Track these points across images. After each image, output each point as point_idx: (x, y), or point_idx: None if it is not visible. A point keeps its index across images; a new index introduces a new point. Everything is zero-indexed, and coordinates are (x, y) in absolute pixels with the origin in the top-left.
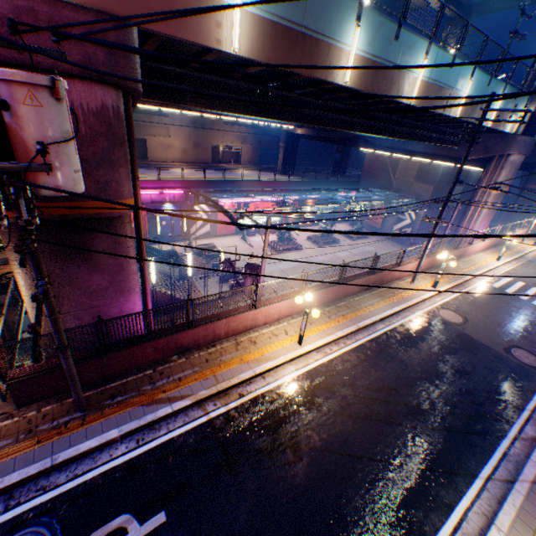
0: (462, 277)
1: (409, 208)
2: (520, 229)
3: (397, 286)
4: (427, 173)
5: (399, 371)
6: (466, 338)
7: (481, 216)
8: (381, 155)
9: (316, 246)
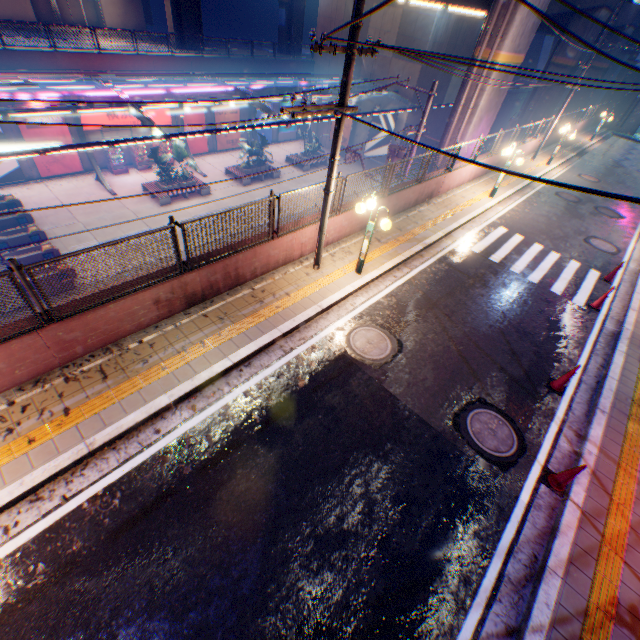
0: (424, 239)
1: (387, 109)
2: (534, 137)
3: (280, 282)
4: (412, 40)
5: (140, 609)
6: (382, 407)
7: (478, 115)
8: (343, 4)
9: (239, 186)
